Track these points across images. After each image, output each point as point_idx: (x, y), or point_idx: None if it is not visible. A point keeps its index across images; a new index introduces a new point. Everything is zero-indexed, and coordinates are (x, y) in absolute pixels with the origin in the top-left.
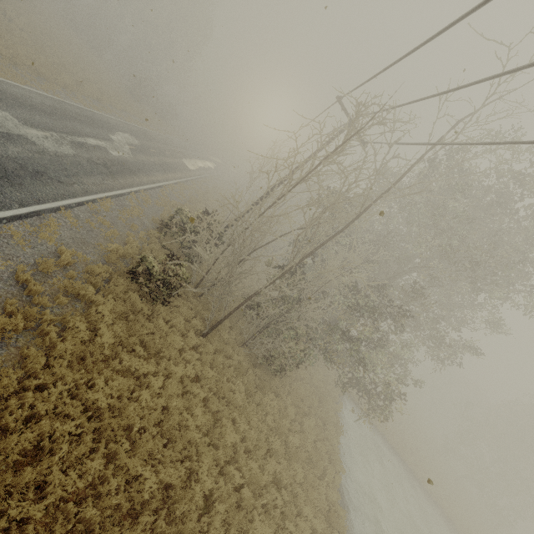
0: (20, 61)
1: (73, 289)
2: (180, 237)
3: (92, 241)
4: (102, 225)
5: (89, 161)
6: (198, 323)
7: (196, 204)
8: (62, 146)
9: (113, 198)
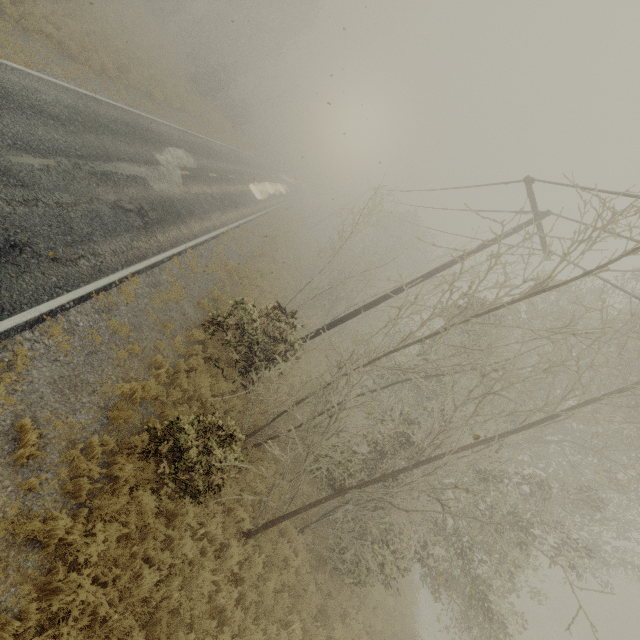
0: (34, 26)
1: (27, 531)
2: (236, 347)
3: (90, 377)
4: (115, 335)
5: (115, 207)
6: (245, 517)
7: (260, 259)
8: (74, 183)
9: (142, 272)
